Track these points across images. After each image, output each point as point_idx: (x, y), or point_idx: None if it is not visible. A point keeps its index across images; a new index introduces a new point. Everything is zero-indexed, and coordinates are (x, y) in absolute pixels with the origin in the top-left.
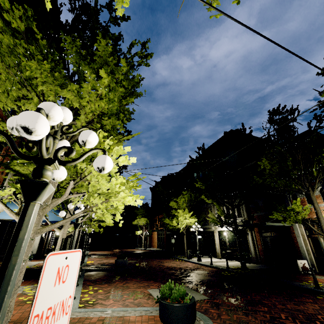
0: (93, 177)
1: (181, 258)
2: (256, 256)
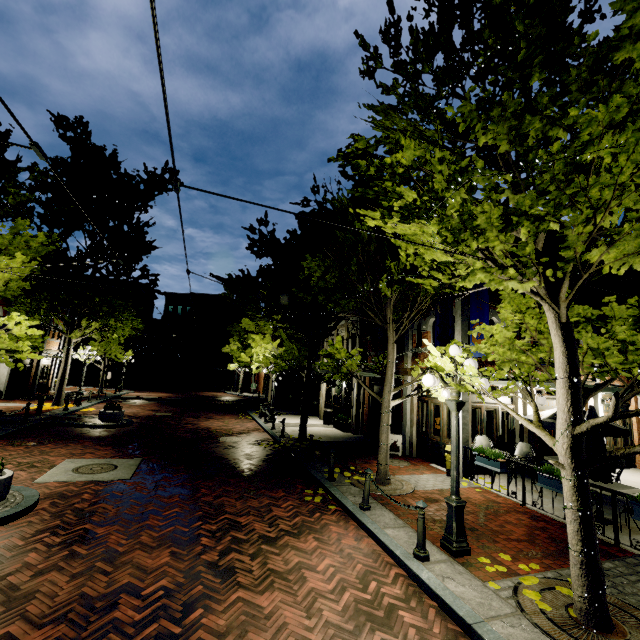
0: None
1: (252, 415)
2: (356, 423)
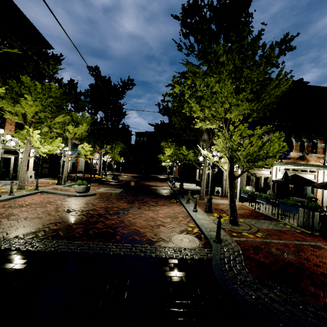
0: (33, 141)
1: (167, 182)
2: (207, 184)
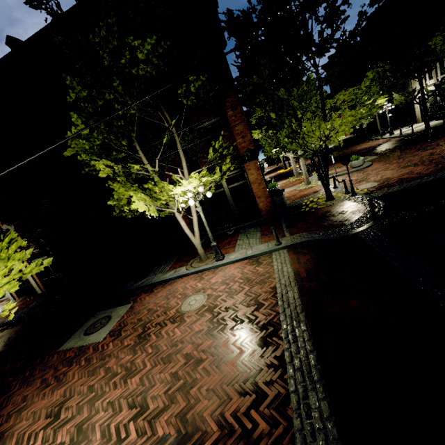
0: None
1: (374, 139)
2: None
